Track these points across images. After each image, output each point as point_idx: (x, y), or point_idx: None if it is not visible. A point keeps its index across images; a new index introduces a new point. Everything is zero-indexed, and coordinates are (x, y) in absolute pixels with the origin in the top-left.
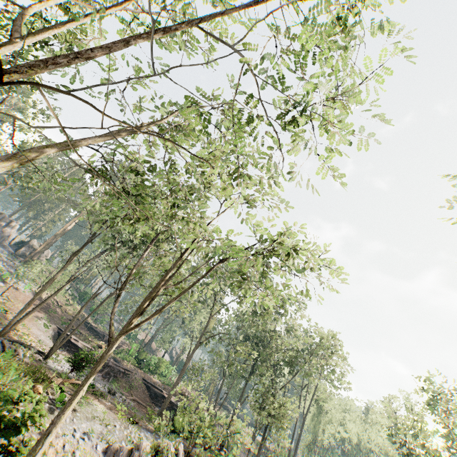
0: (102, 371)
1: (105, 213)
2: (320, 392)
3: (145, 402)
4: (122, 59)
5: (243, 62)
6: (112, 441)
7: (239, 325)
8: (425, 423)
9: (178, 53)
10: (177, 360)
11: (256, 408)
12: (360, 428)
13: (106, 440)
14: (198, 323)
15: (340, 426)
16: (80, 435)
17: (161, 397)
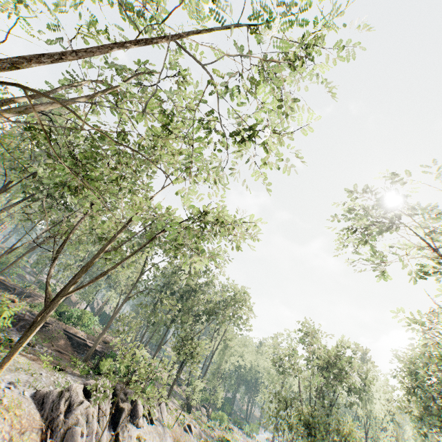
0: (17, 325)
1: (24, 159)
2: (228, 333)
3: (67, 351)
4: (74, 8)
5: (212, 82)
6: (40, 387)
7: (166, 280)
8: (297, 350)
9: (140, 21)
10: (99, 311)
11: (176, 349)
12: (253, 357)
13: (34, 387)
14: (124, 278)
15: (239, 357)
16: (6, 386)
17: (84, 345)
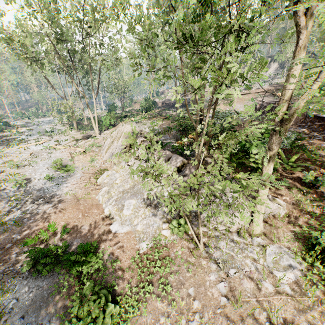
0: None
1: None
2: None
3: None
4: None
5: None
6: None
7: None
8: None
9: None
10: None
11: None
12: None
13: None
14: None
15: None
16: None
17: (308, 116)
